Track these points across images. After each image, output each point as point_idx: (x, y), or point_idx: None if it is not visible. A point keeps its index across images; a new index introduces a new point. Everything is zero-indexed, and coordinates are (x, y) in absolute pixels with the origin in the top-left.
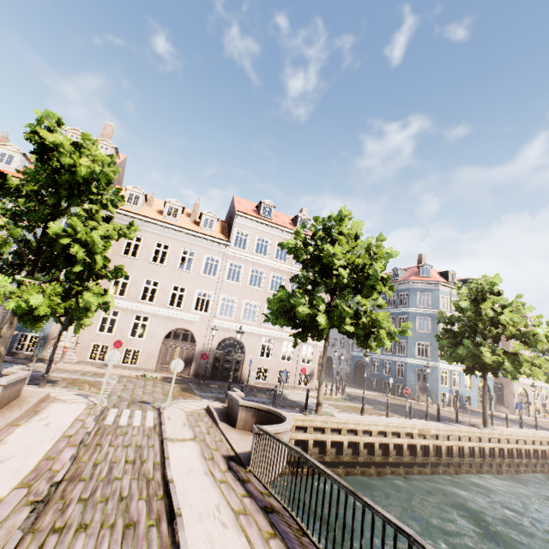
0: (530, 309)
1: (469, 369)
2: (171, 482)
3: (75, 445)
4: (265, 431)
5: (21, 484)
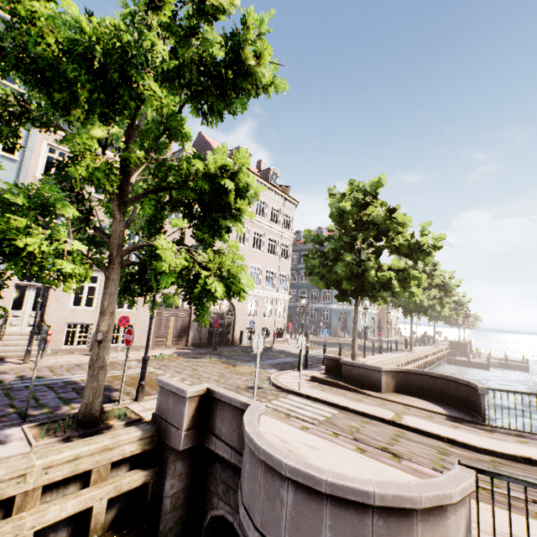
0: (439, 266)
1: (406, 311)
2: (530, 457)
3: (396, 458)
4: (513, 391)
5: (536, 518)
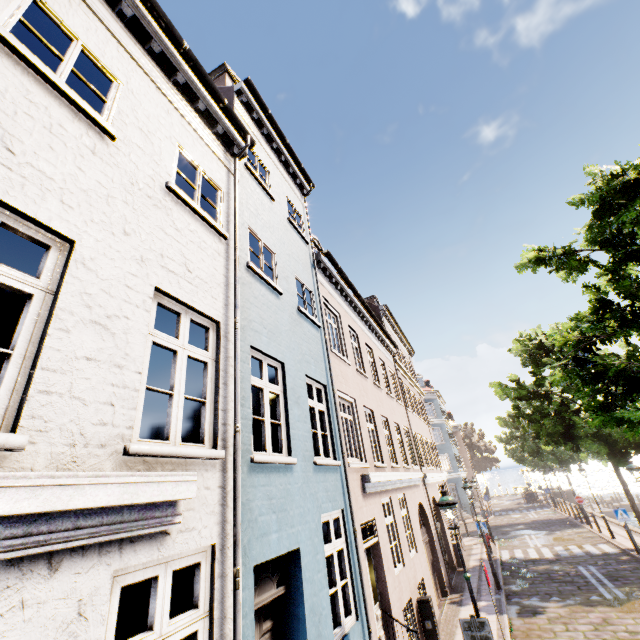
0: None
1: (563, 464)
2: None
3: None
4: None
5: None
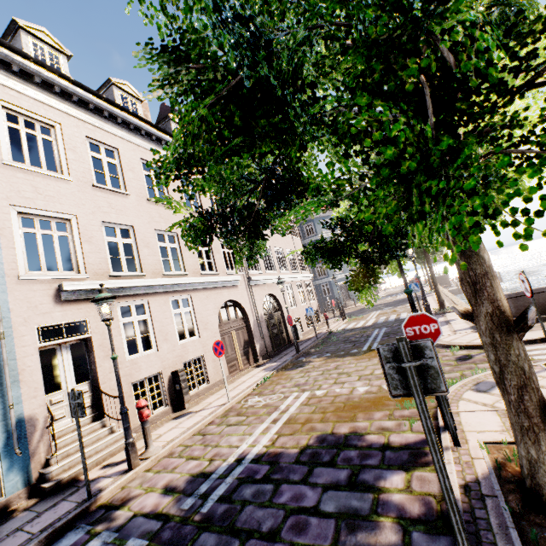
0: None
1: (420, 255)
2: None
3: None
4: None
5: None
